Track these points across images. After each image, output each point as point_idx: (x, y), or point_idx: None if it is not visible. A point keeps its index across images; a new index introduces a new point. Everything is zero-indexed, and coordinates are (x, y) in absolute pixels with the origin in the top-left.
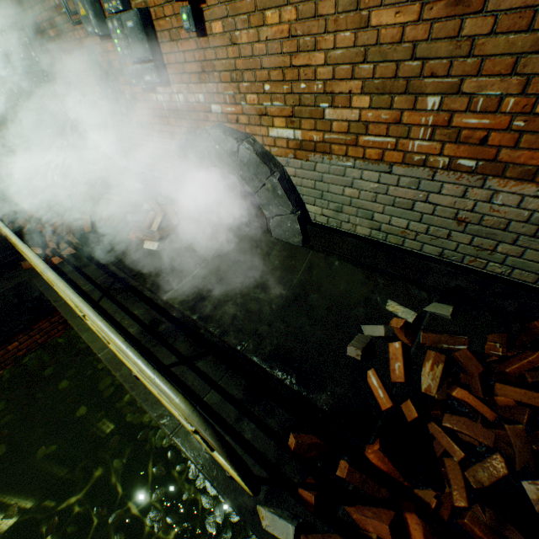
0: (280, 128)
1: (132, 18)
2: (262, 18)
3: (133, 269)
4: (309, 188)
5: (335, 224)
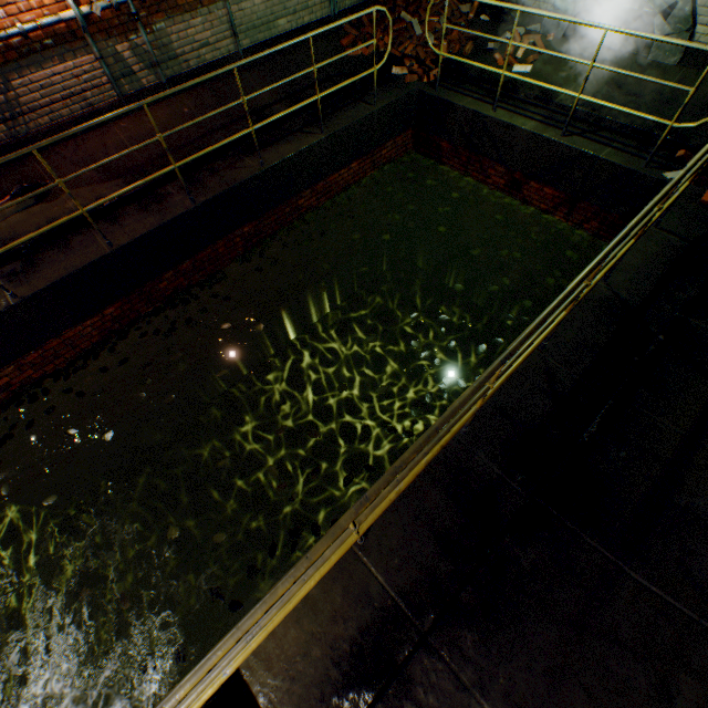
0: None
1: None
2: None
3: (514, 85)
4: None
5: None
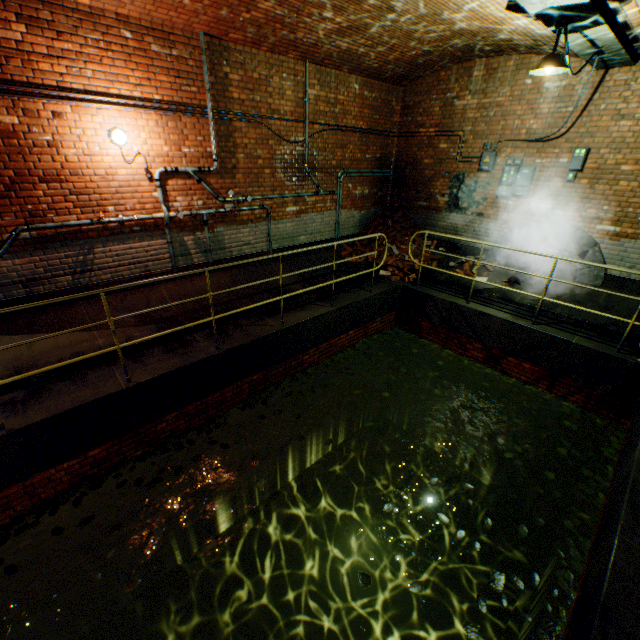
0: (605, 225)
1: (529, 170)
2: (615, 183)
3: (477, 288)
4: (613, 255)
5: (625, 275)
